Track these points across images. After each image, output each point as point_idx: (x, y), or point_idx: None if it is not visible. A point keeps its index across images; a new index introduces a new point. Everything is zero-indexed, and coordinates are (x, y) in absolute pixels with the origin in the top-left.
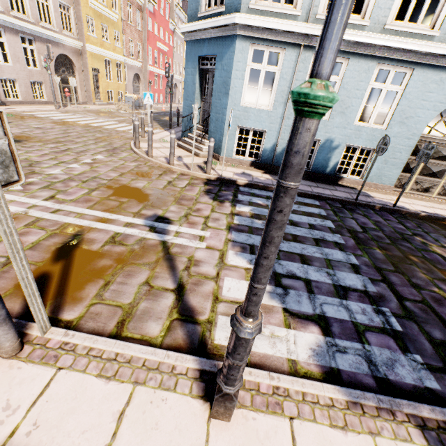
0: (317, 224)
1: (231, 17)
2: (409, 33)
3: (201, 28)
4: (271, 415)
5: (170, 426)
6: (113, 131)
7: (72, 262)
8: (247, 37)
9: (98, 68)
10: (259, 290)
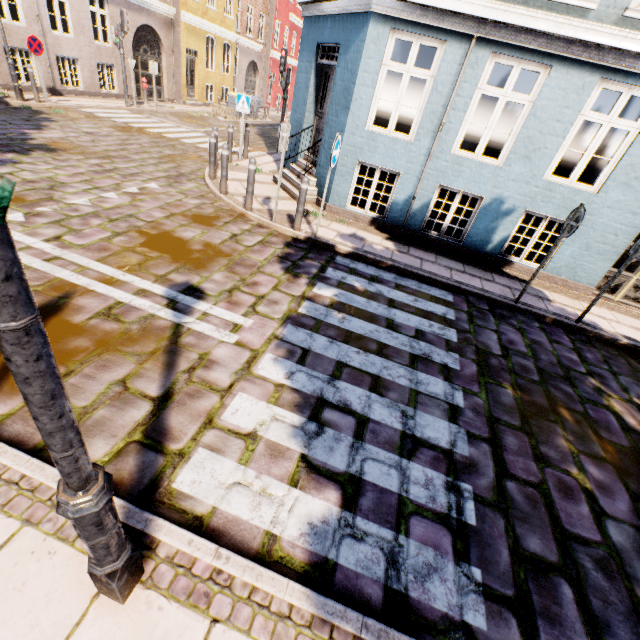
0: (430, 332)
1: None
2: None
3: None
4: (188, 609)
5: (40, 590)
6: (192, 148)
7: None
8: (387, 17)
9: (195, 50)
10: (58, 458)
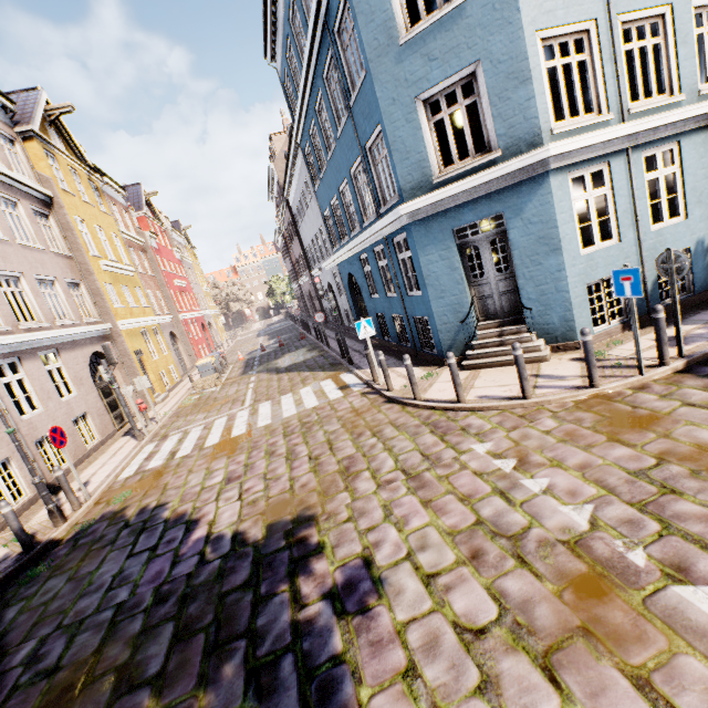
0: None
1: (538, 152)
2: None
3: (460, 191)
4: None
5: None
6: (318, 411)
7: None
8: (561, 168)
9: (139, 348)
10: None
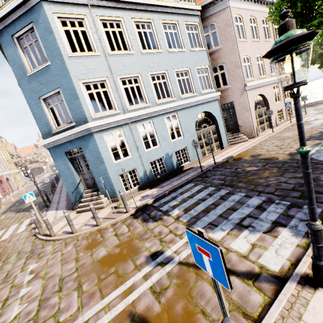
0: (209, 192)
1: (85, 125)
2: (166, 102)
3: (61, 137)
4: None
5: None
6: (1, 243)
7: None
8: (99, 130)
9: None
10: (315, 207)
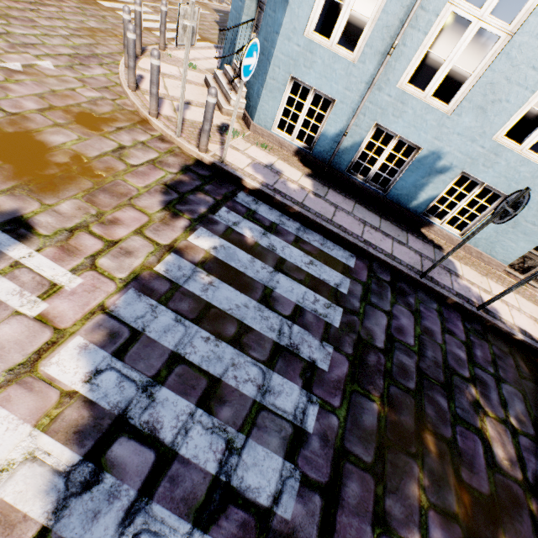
0: (311, 312)
1: None
2: None
3: None
4: None
5: None
6: None
7: None
8: None
9: None
10: None
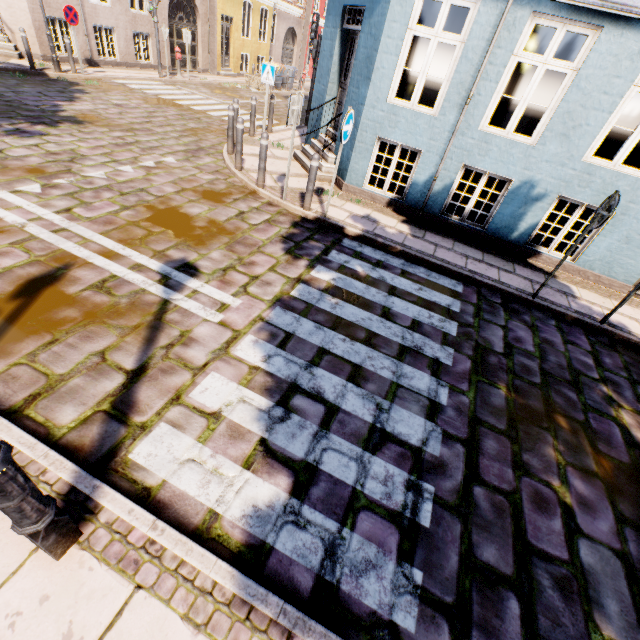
0: (427, 324)
1: None
2: None
3: None
4: (116, 573)
5: None
6: (218, 121)
7: (32, 303)
8: None
9: (231, 16)
10: None
